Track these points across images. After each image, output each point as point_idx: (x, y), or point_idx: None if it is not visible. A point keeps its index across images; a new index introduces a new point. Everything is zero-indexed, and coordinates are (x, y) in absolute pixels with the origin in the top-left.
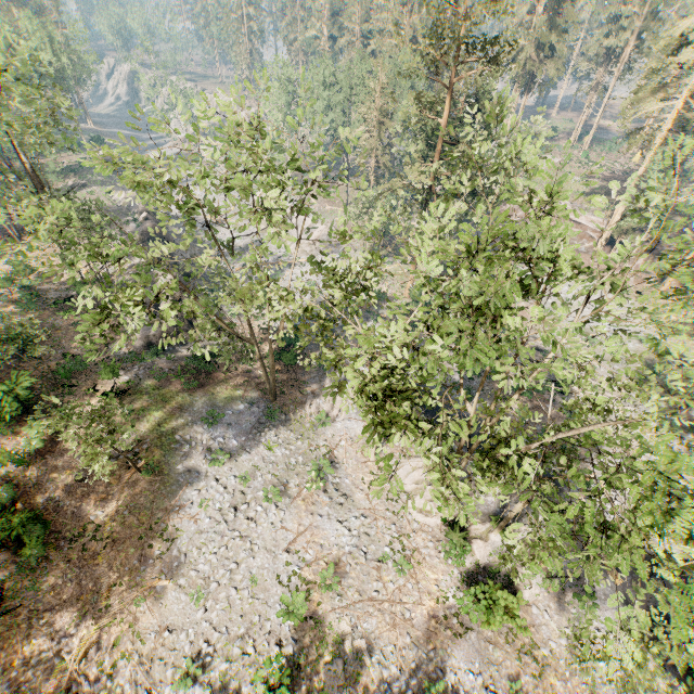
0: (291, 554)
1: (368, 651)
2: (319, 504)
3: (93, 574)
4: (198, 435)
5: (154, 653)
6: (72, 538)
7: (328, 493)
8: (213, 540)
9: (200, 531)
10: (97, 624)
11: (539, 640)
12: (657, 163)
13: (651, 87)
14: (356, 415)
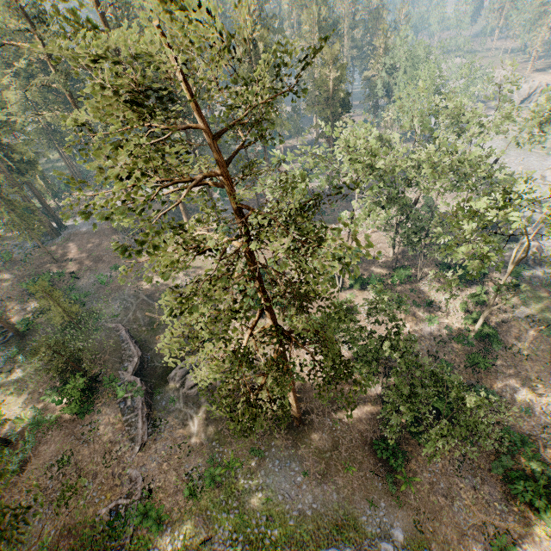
0: None
1: None
2: None
3: (522, 368)
4: None
5: None
6: (505, 347)
7: None
8: None
9: None
10: (531, 391)
11: None
12: None
13: None
14: None
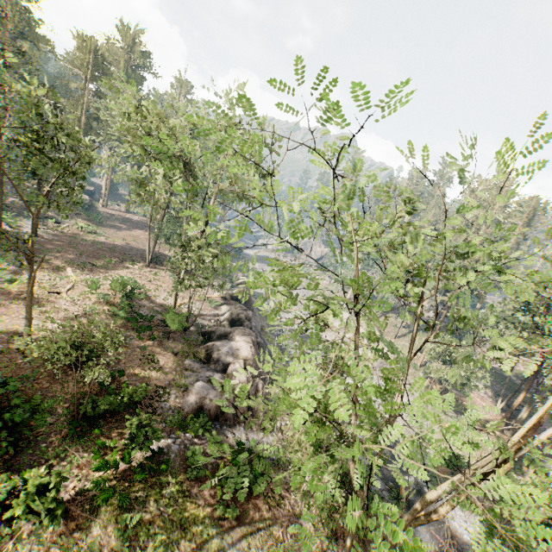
0: None
1: None
2: None
3: None
4: None
5: None
6: None
7: None
8: None
9: None
10: None
11: None
12: None
13: None
14: None
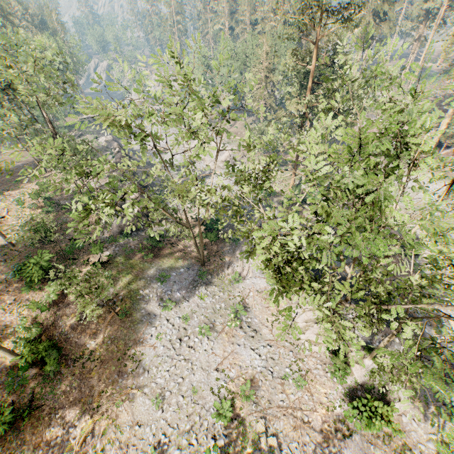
0: (219, 372)
1: (278, 445)
2: (237, 337)
3: (89, 384)
4: (154, 289)
5: (129, 440)
6: (75, 359)
7: (243, 329)
8: (166, 362)
9: (157, 355)
10: (91, 418)
11: (410, 442)
12: None
13: None
14: (259, 274)
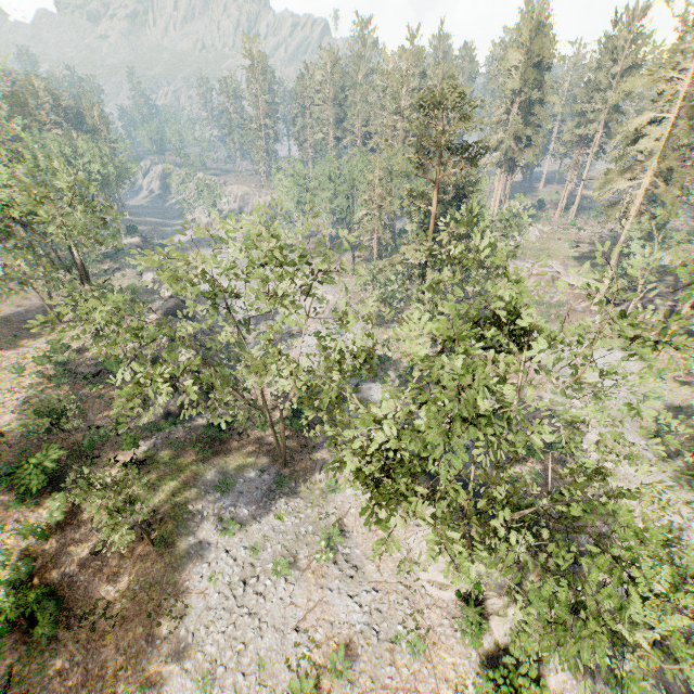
0: (300, 633)
1: None
2: (329, 577)
3: (100, 656)
4: (211, 504)
5: None
6: (82, 616)
7: (338, 565)
8: (221, 617)
9: (208, 608)
10: None
11: None
12: (635, 231)
13: (618, 169)
14: None
